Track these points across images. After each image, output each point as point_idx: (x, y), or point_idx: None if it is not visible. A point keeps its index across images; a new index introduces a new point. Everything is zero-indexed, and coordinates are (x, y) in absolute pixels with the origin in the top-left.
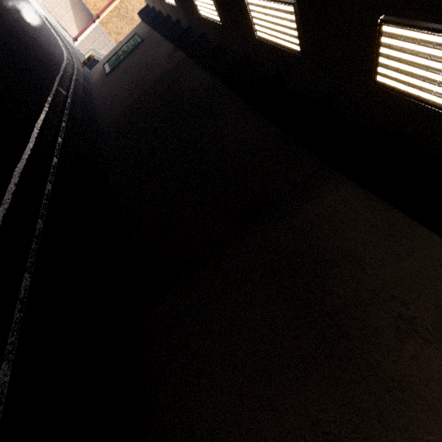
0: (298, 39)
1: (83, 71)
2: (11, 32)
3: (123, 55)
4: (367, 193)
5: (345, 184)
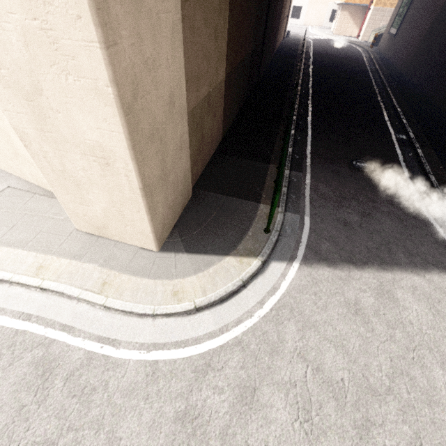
0: None
1: (373, 50)
2: (338, 59)
3: (405, 9)
4: None
5: None
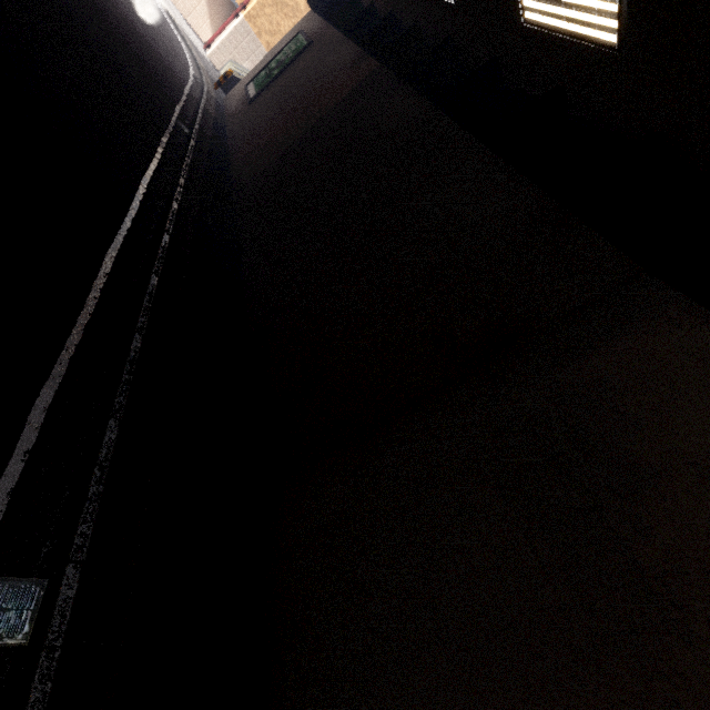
0: (616, 19)
1: (216, 96)
2: (117, 36)
3: (277, 68)
4: None
5: (690, 315)
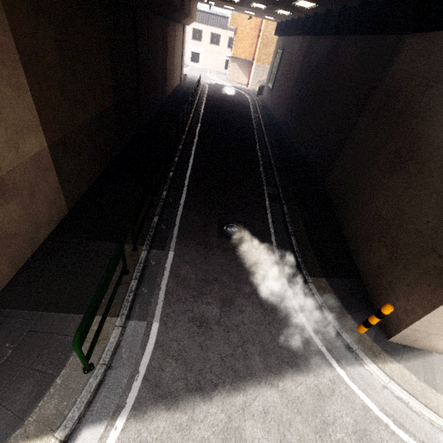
0: None
1: (259, 99)
2: (229, 105)
3: (275, 70)
4: (419, 35)
5: (410, 39)
